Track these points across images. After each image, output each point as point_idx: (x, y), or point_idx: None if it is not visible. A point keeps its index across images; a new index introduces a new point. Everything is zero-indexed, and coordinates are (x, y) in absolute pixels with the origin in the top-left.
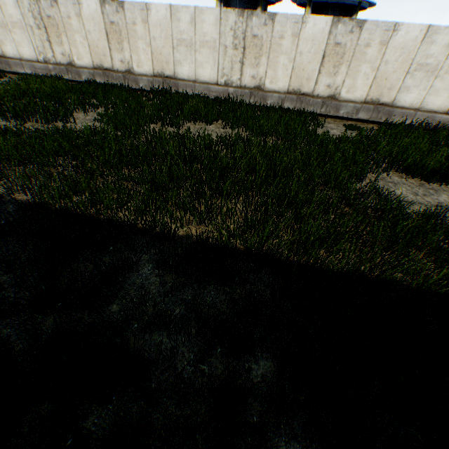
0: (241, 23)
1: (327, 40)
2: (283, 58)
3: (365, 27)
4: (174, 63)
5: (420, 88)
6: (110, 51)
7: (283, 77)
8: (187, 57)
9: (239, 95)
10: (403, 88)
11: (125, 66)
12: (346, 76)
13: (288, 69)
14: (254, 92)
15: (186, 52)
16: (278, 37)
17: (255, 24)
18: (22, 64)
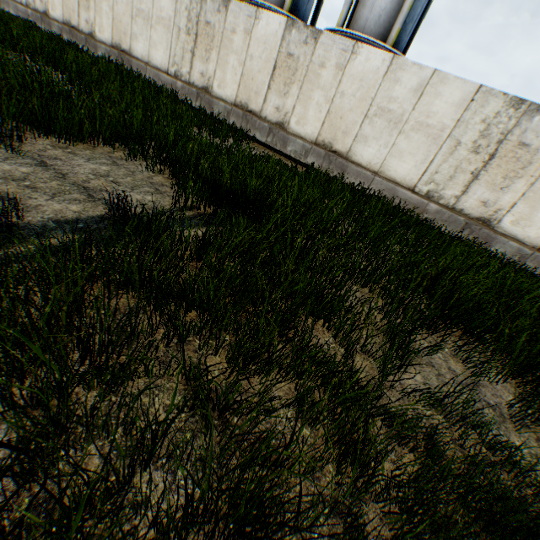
0: (197, 4)
1: (280, 47)
2: (234, 58)
3: (322, 40)
4: (131, 36)
5: (382, 142)
6: (79, 8)
7: (231, 83)
8: (144, 32)
9: (187, 93)
10: (361, 136)
11: (90, 29)
12: (298, 100)
13: (238, 73)
14: (201, 94)
15: (143, 27)
16: (231, 30)
17: (210, 8)
18: (10, 4)
